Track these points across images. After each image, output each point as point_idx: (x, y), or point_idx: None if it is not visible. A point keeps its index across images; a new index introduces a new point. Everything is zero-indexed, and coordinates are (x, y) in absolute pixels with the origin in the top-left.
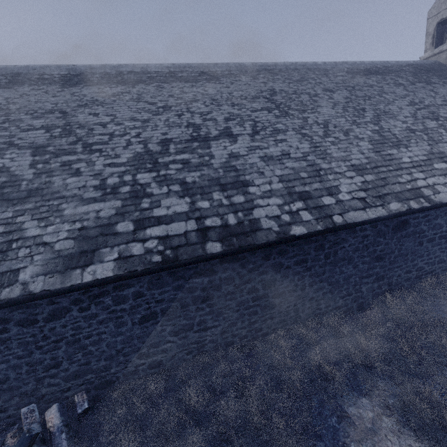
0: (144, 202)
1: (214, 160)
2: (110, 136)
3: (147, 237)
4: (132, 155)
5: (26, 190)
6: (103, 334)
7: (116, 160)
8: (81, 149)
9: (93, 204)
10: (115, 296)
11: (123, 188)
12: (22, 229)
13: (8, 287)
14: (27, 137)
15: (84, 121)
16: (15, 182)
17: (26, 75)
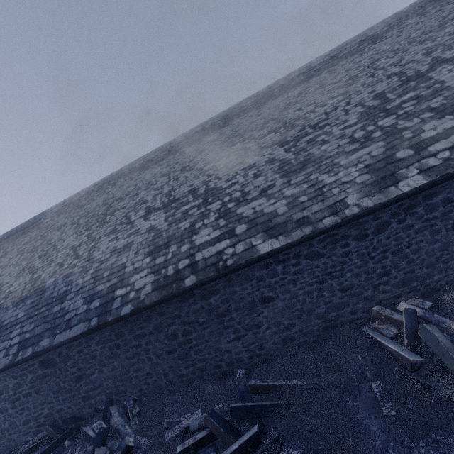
0: (405, 134)
1: (448, 83)
2: (325, 114)
3: (434, 152)
4: (357, 115)
5: (298, 163)
6: (420, 242)
7: (347, 124)
8: (311, 130)
9: (359, 151)
10: (425, 205)
11: (373, 134)
12: (319, 181)
13: (346, 209)
14: (267, 141)
15: (295, 117)
16: (286, 163)
17: (232, 113)
